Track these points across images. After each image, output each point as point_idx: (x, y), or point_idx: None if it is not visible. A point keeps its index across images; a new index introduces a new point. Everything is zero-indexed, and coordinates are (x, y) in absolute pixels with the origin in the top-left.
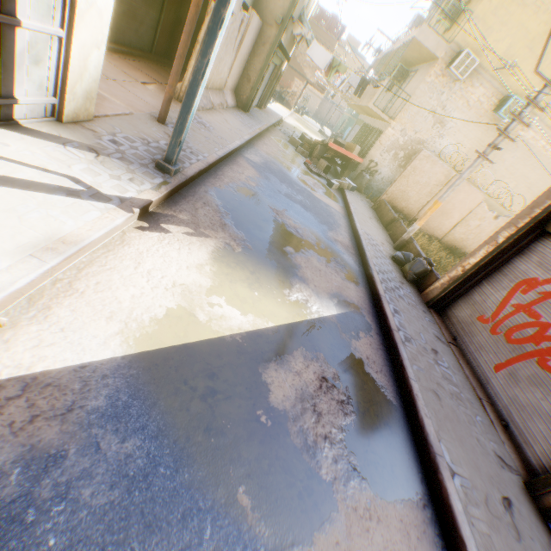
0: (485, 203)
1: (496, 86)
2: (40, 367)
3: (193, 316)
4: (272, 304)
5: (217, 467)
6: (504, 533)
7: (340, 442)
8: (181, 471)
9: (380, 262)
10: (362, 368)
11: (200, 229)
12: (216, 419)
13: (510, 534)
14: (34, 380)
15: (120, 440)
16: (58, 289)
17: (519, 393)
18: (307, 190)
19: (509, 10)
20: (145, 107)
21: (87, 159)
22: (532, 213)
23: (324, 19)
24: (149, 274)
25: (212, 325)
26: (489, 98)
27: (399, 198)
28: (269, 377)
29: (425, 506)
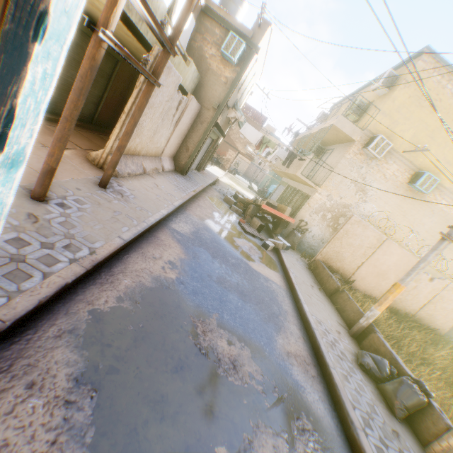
0: None
1: (407, 163)
2: None
3: None
4: None
5: None
6: None
7: None
8: None
9: (354, 386)
10: None
11: None
12: None
13: None
14: None
15: None
16: None
17: None
18: (244, 261)
19: (409, 108)
20: (24, 176)
21: None
22: None
23: (251, 112)
24: None
25: None
26: (402, 173)
27: (333, 258)
28: None
29: None
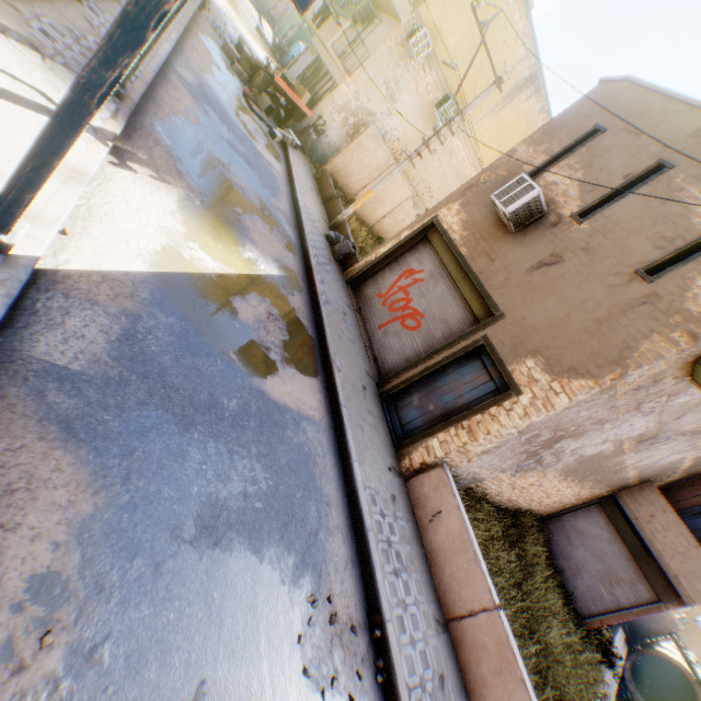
0: (414, 199)
1: (442, 81)
2: (105, 268)
3: (180, 254)
4: (232, 257)
5: (218, 341)
6: (358, 396)
7: (280, 347)
8: (200, 338)
9: (316, 238)
10: (295, 314)
11: (161, 174)
12: (212, 320)
13: (361, 397)
14: (106, 274)
15: (165, 317)
16: (84, 214)
17: (388, 341)
18: (249, 140)
19: (466, 4)
20: None
21: (39, 65)
22: (424, 221)
23: None
24: (138, 213)
25: (195, 264)
26: (435, 92)
27: (341, 173)
28: (238, 305)
29: (323, 383)
